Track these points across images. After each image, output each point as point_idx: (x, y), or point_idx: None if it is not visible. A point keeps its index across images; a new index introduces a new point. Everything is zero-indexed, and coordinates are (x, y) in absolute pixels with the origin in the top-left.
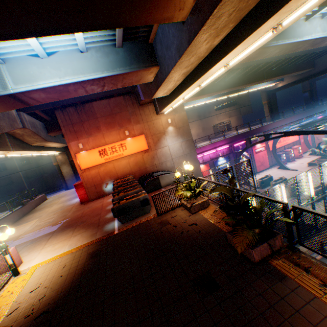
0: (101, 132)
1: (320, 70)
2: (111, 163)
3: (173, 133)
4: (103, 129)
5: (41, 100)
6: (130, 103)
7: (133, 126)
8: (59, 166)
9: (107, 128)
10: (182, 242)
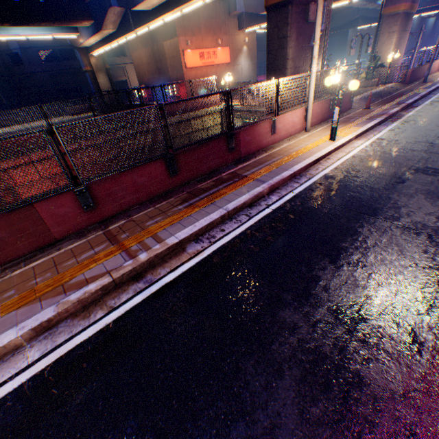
0: (201, 35)
1: (335, 27)
2: (205, 69)
3: (246, 54)
4: (203, 32)
5: None
6: (223, 11)
7: (222, 37)
8: (93, 74)
9: (205, 32)
10: None
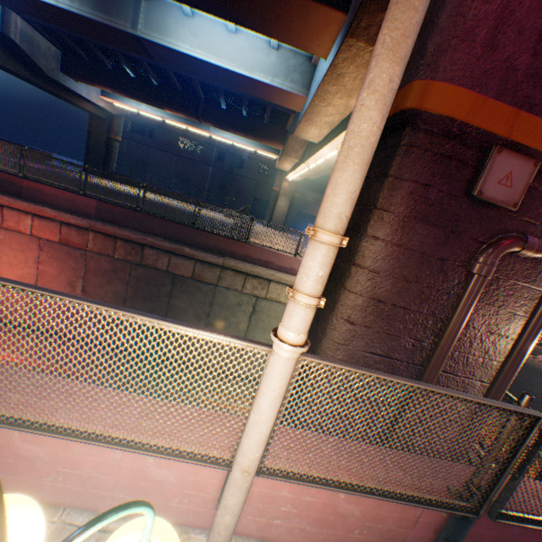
0: None
1: None
2: None
3: None
4: None
5: None
6: None
7: None
8: (277, 194)
9: None
10: (527, 364)
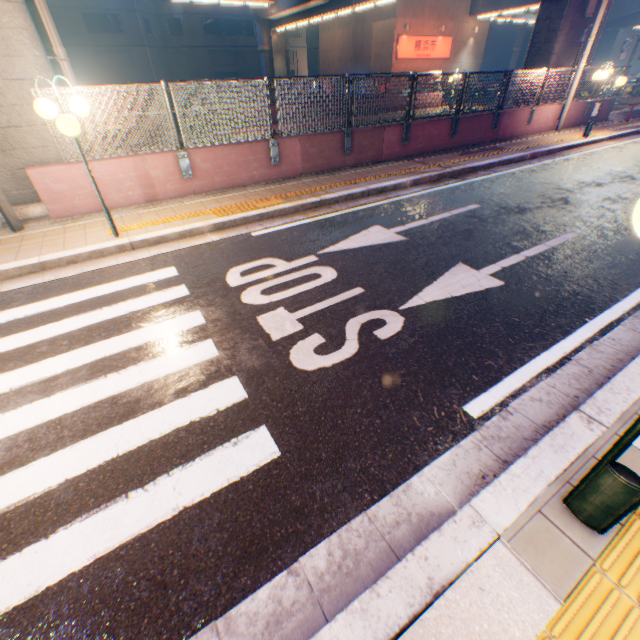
0: (423, 19)
1: None
2: (417, 64)
3: (470, 49)
4: (426, 14)
5: None
6: None
7: (446, 24)
8: (269, 56)
9: (428, 15)
10: None
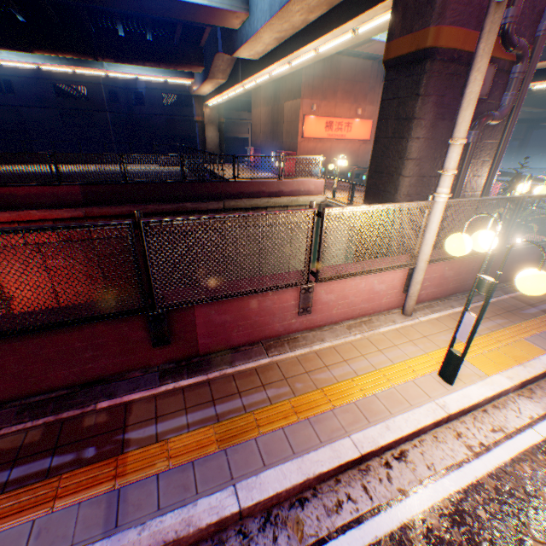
0: (335, 100)
1: None
2: (330, 142)
3: None
4: (339, 97)
5: (368, 50)
6: (374, 75)
7: (365, 107)
8: (202, 125)
9: (342, 97)
10: None
